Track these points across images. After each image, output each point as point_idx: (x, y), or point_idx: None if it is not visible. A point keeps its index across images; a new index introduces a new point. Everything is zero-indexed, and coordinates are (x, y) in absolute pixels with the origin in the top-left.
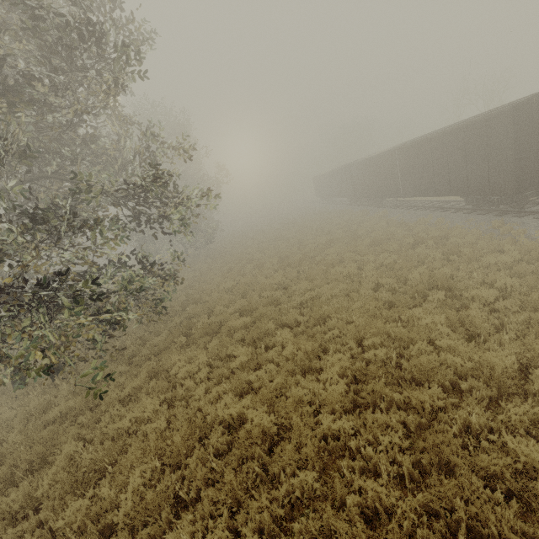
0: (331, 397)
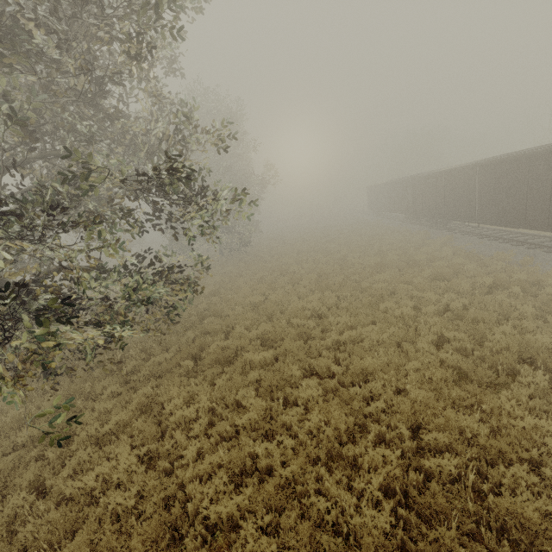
0: (368, 538)
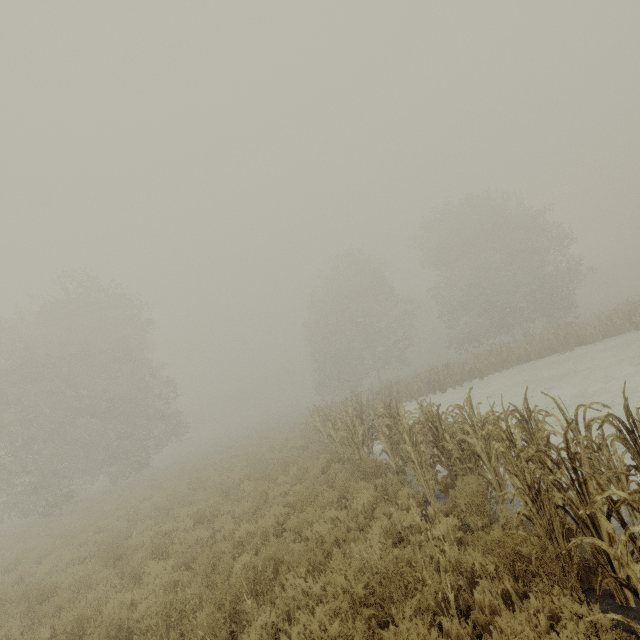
0: None
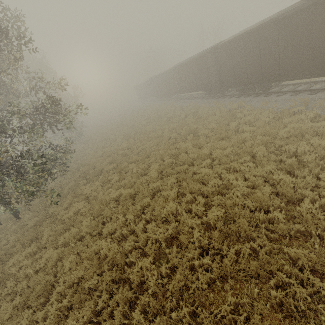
0: (152, 178)
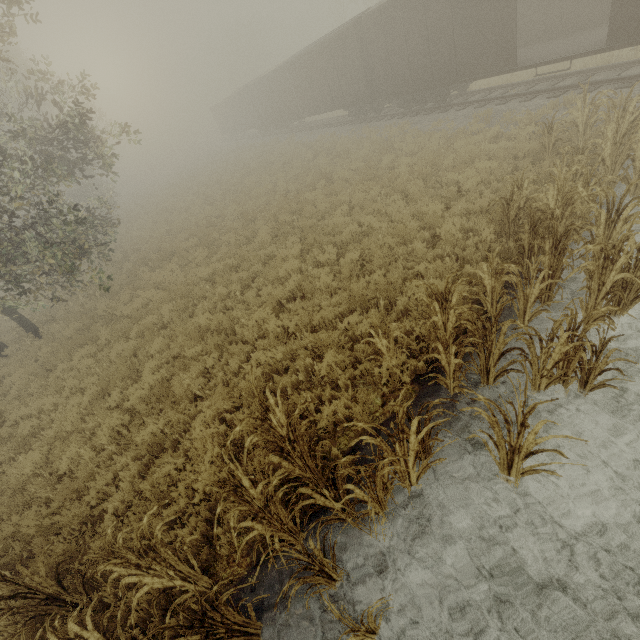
0: (263, 242)
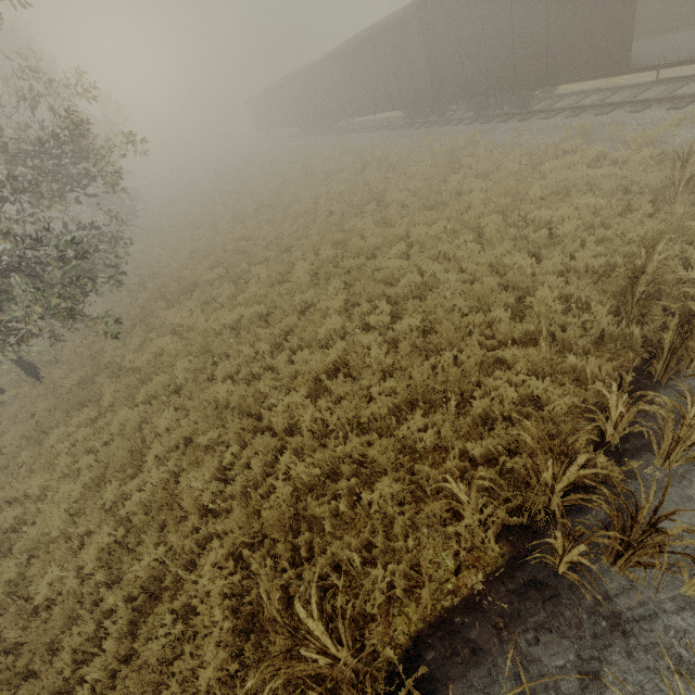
0: (299, 284)
